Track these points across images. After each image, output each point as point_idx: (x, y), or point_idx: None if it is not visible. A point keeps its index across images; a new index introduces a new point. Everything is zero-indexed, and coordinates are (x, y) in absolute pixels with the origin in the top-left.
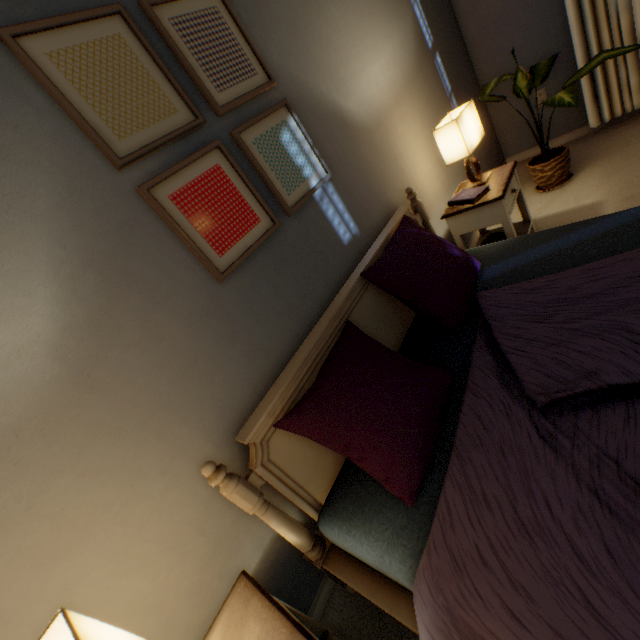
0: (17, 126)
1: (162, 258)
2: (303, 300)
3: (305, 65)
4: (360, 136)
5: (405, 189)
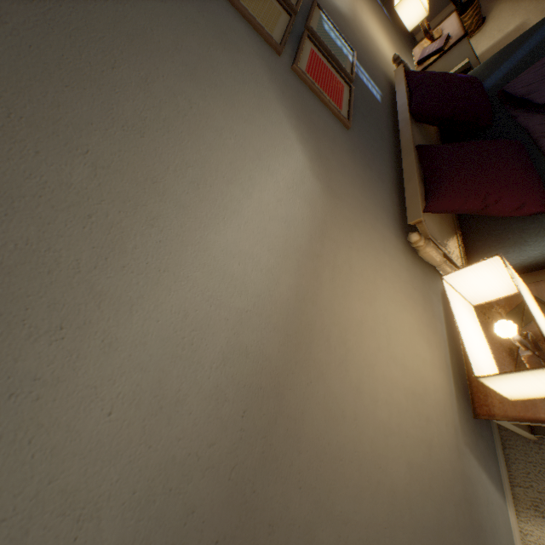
0: (233, 29)
1: (320, 114)
2: (382, 141)
3: None
4: (351, 25)
5: (392, 57)
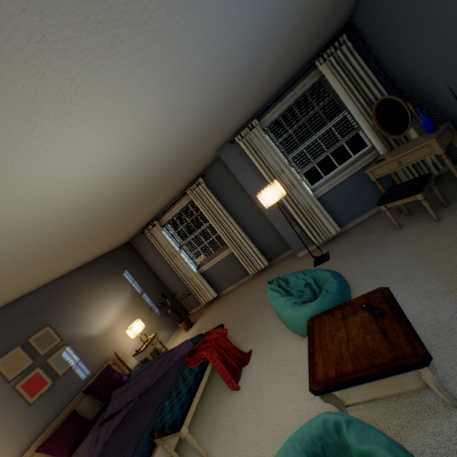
0: None
1: (14, 403)
2: (60, 404)
3: (77, 328)
4: (98, 339)
5: (114, 352)
